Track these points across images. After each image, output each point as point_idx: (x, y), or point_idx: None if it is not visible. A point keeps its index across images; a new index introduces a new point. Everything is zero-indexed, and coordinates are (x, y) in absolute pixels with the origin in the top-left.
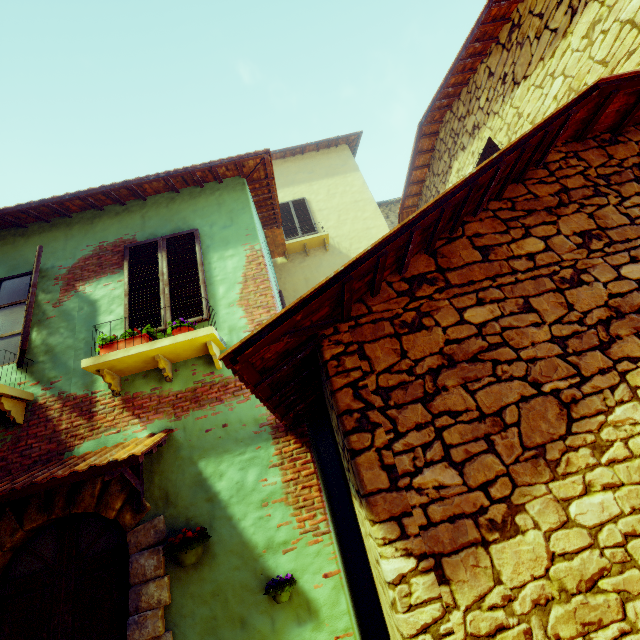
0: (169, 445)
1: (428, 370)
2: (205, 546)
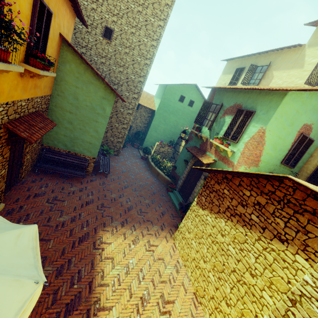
0: (215, 163)
1: (213, 190)
2: None
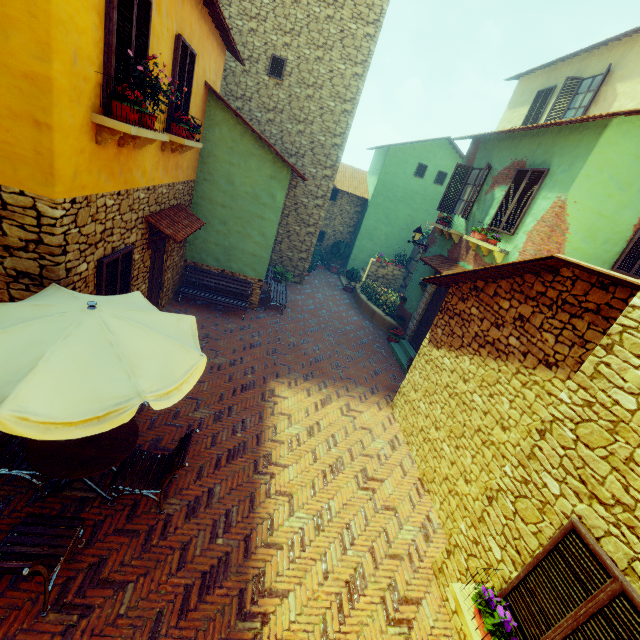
0: None
1: (455, 312)
2: None
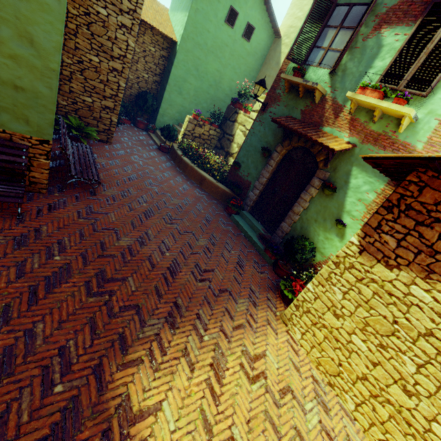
0: (350, 151)
1: (436, 217)
2: (332, 193)
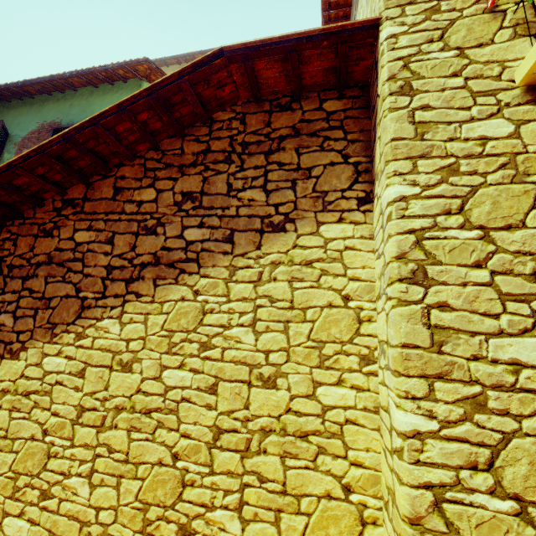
0: None
1: (37, 262)
2: None
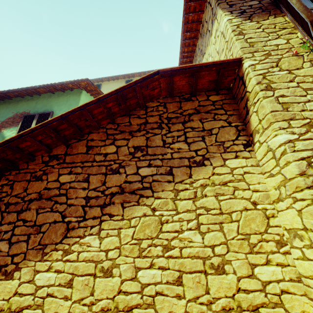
0: None
1: (29, 199)
2: None
